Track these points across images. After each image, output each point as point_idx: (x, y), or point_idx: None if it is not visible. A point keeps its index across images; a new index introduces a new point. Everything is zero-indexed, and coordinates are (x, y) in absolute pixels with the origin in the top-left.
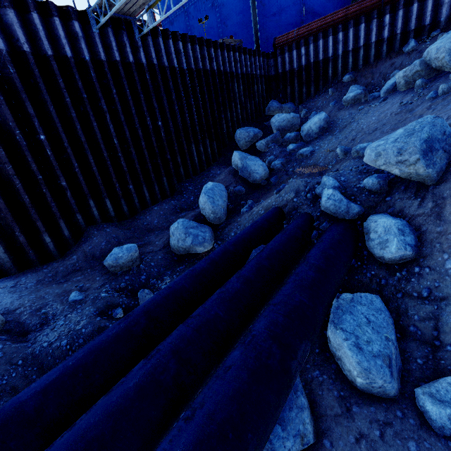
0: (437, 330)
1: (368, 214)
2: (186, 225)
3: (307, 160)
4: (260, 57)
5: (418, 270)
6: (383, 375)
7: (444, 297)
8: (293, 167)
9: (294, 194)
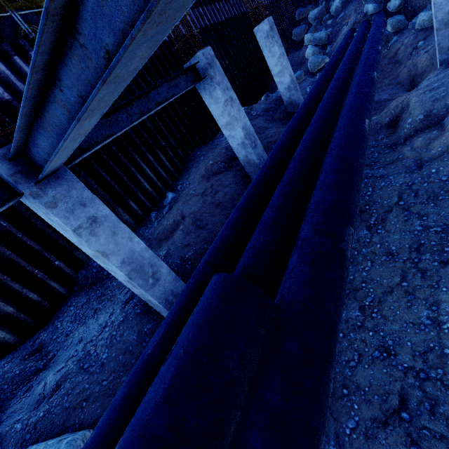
0: (414, 13)
1: (387, 4)
2: (315, 56)
3: (344, 19)
4: None
5: (406, 5)
6: (403, 18)
7: (414, 5)
8: (338, 27)
9: (355, 20)
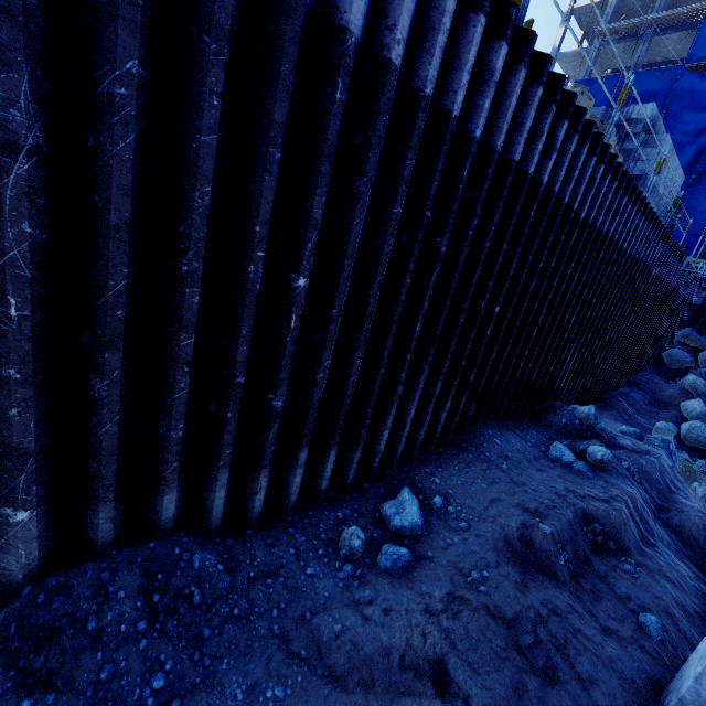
0: None
1: None
2: None
3: None
4: (700, 288)
5: None
6: None
7: None
8: None
9: None
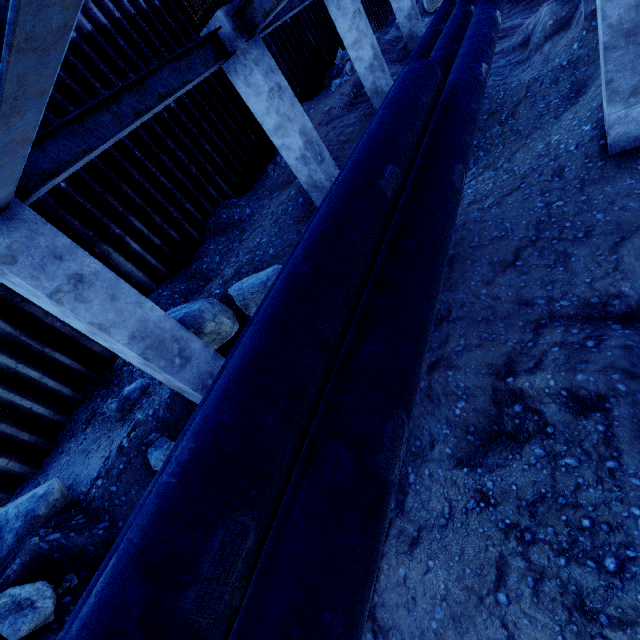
0: None
1: None
2: None
3: None
4: None
5: None
6: None
7: None
8: None
9: None
